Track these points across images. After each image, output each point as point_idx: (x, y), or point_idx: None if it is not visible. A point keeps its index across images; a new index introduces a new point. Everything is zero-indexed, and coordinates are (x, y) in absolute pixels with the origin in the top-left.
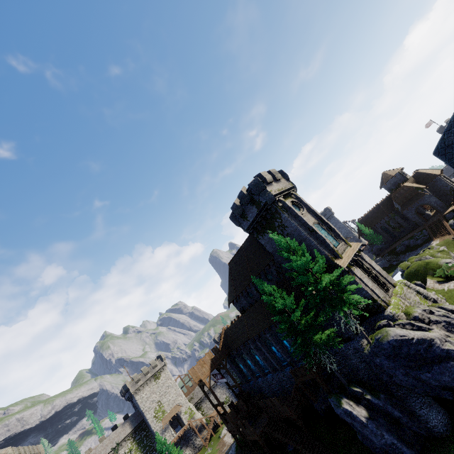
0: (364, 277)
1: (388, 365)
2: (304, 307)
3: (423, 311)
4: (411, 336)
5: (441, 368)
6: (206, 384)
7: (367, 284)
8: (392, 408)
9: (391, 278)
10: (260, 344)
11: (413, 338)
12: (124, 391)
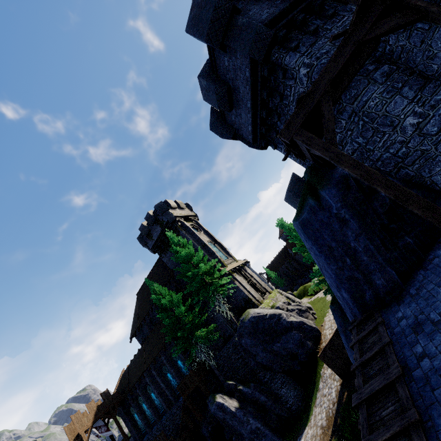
0: (244, 282)
1: (250, 343)
2: None
3: (283, 303)
4: (266, 313)
5: (287, 337)
6: (83, 439)
7: (245, 287)
8: (260, 394)
9: (268, 287)
10: (156, 373)
11: (267, 314)
12: None
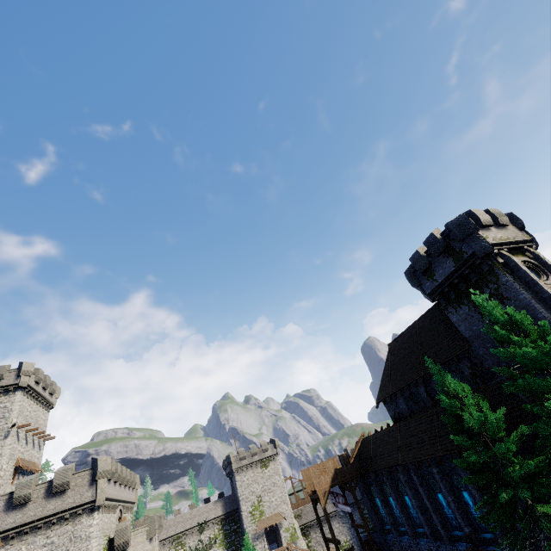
0: None
1: None
2: (521, 446)
3: None
4: None
5: None
6: (320, 500)
7: None
8: None
9: None
10: (417, 480)
11: None
12: (226, 463)
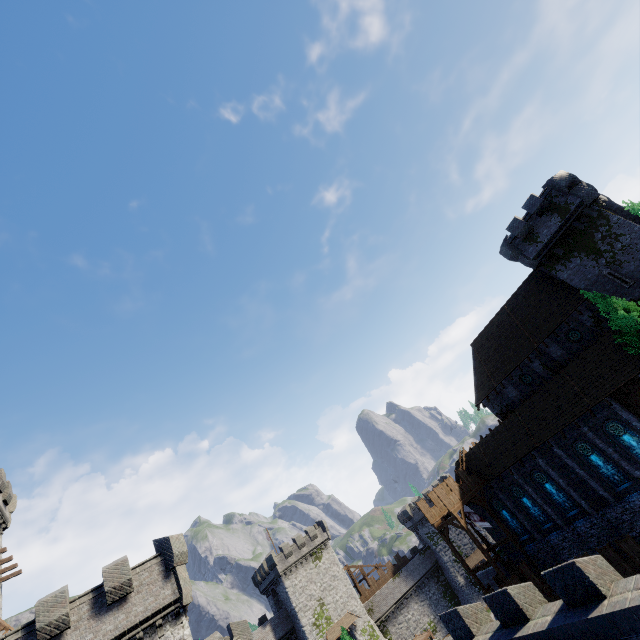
0: None
1: None
2: None
3: None
4: None
5: None
6: (459, 521)
7: None
8: None
9: None
10: (563, 452)
11: None
12: (266, 570)
